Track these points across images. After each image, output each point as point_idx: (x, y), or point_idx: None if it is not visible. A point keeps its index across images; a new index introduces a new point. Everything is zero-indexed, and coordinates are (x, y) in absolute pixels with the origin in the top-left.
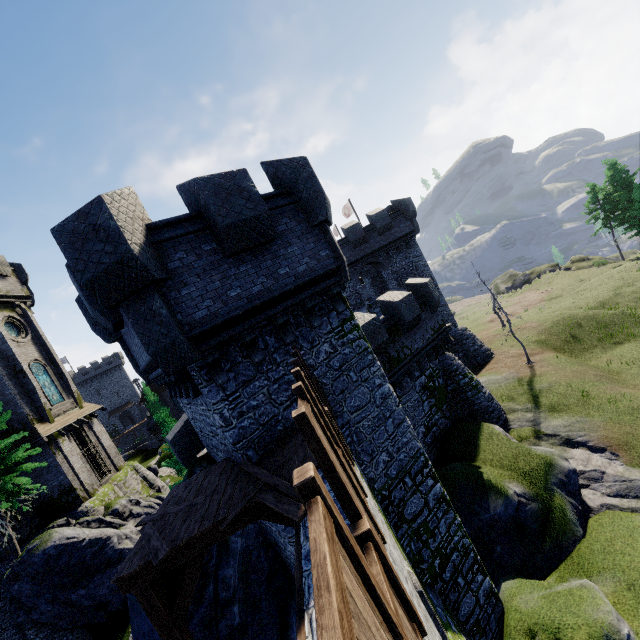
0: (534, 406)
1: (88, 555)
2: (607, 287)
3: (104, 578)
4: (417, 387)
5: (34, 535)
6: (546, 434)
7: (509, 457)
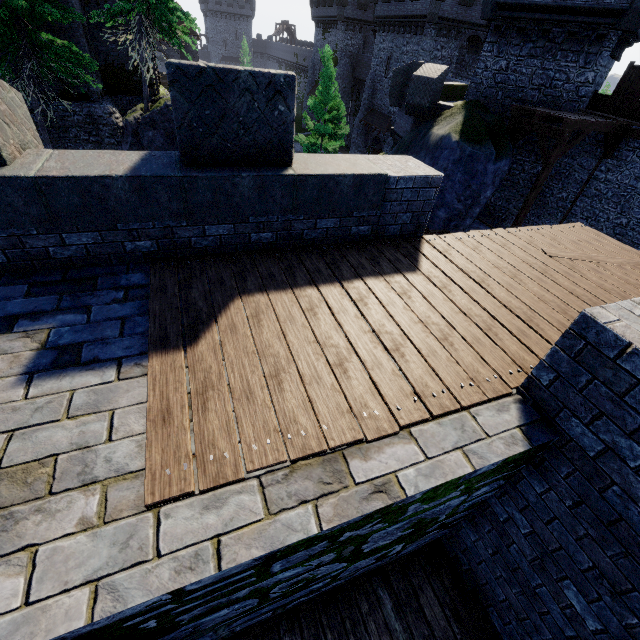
0: None
1: None
2: None
3: None
4: None
5: (106, 97)
6: None
7: None
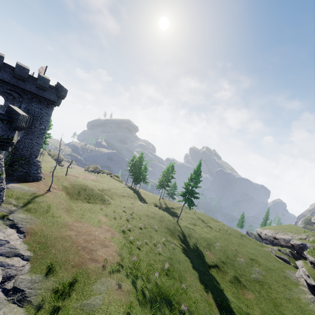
0: (22, 205)
1: None
2: (110, 186)
3: None
4: None
5: None
6: (8, 218)
7: None
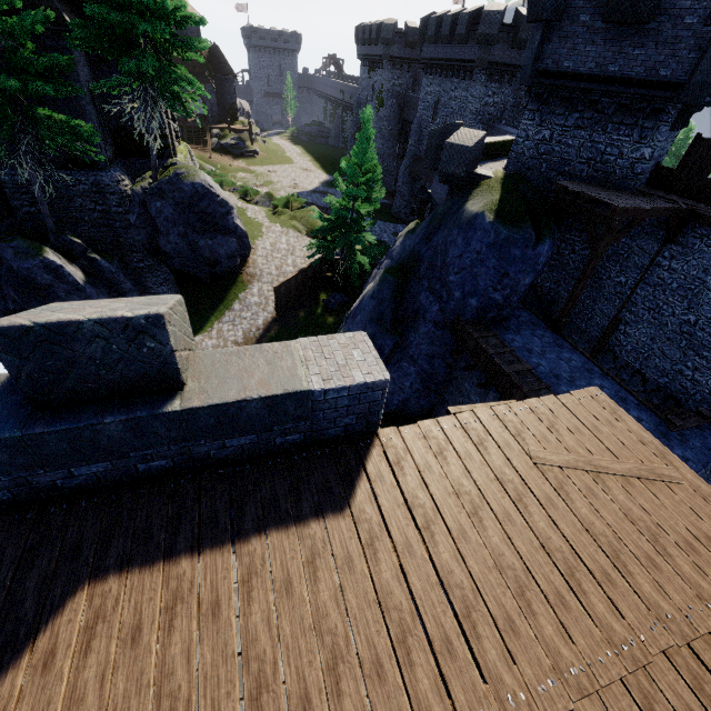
0: None
1: (218, 213)
2: None
3: (224, 241)
4: None
5: (116, 162)
6: None
7: None
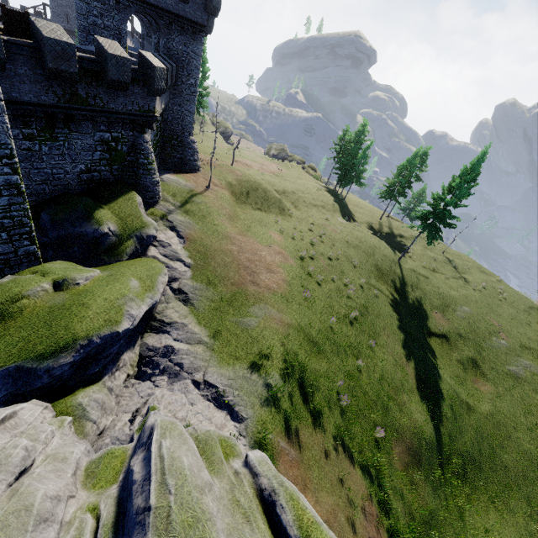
0: (180, 205)
1: None
2: (297, 187)
3: None
4: (97, 137)
5: None
6: (168, 219)
7: (127, 213)
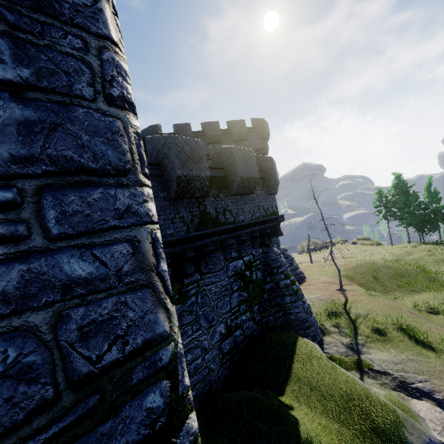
0: (352, 331)
1: None
2: (391, 253)
3: None
4: (230, 270)
5: None
6: (372, 369)
7: (336, 397)
